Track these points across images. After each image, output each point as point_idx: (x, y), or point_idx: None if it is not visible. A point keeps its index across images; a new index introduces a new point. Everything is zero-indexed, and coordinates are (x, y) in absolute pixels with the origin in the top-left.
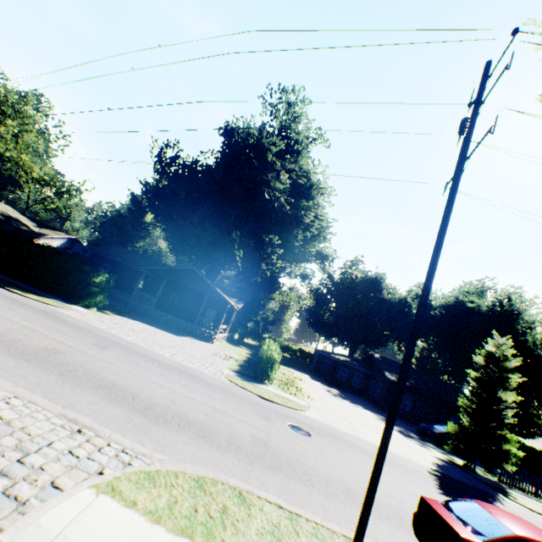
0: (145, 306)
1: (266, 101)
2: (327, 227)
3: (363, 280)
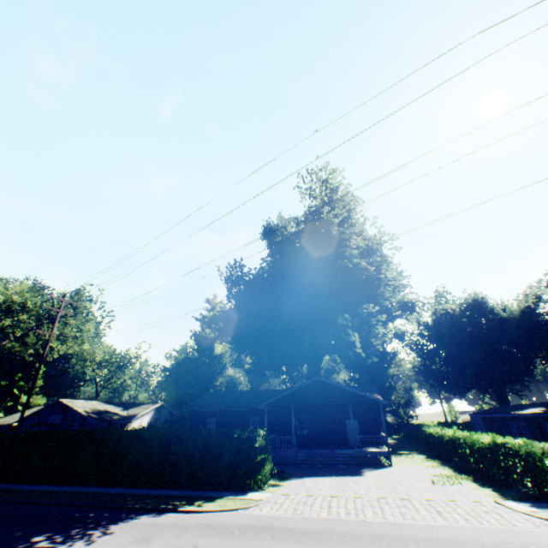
0: (285, 451)
1: (301, 188)
2: (400, 273)
3: (462, 310)
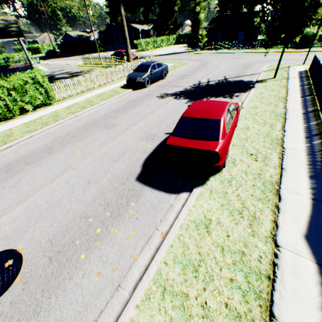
0: (120, 46)
1: None
2: None
3: None
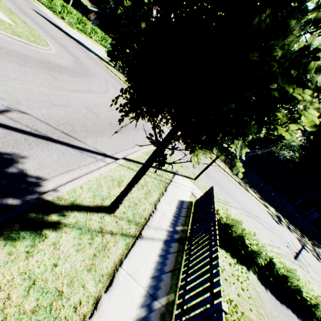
0: None
1: None
2: None
3: None
